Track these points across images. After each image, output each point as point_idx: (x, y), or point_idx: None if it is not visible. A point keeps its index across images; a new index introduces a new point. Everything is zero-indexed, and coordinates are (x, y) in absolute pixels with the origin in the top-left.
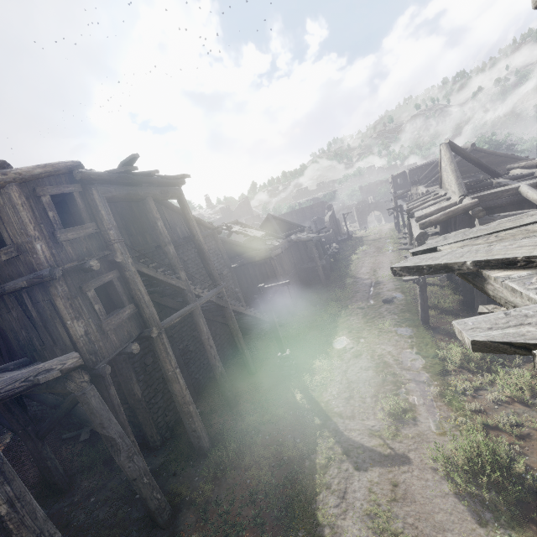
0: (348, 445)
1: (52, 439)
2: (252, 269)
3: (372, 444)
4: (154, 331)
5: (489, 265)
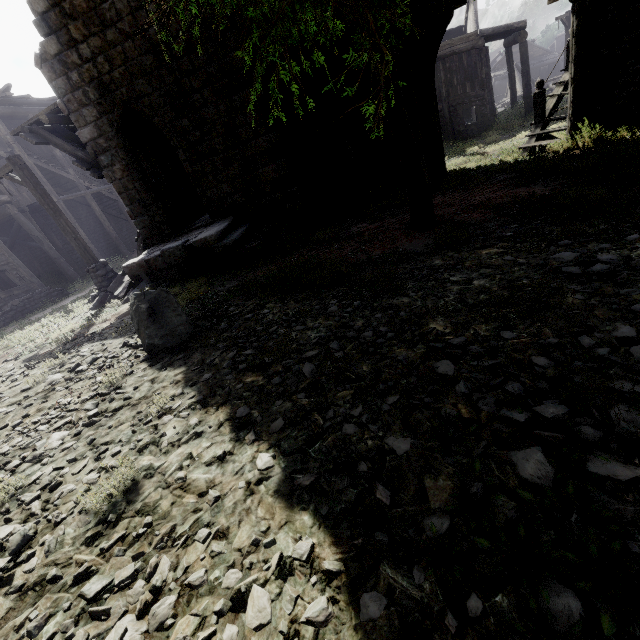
0: None
1: None
2: None
3: None
4: (54, 199)
5: None
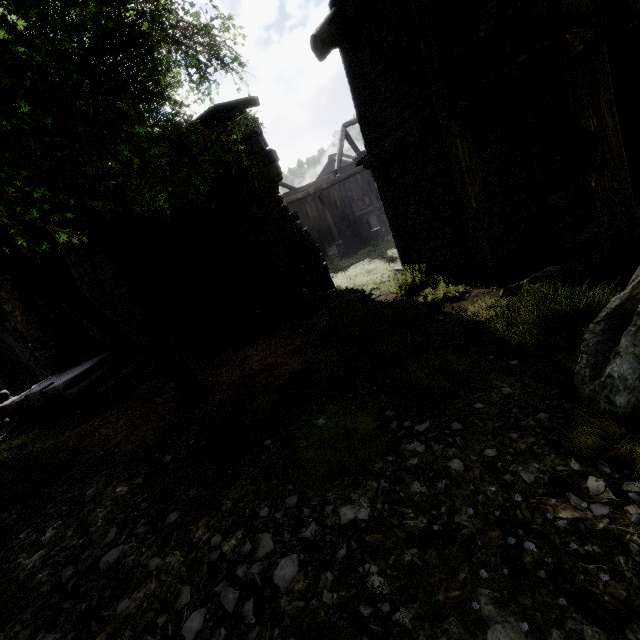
0: None
1: (7, 379)
2: None
3: None
4: None
5: None
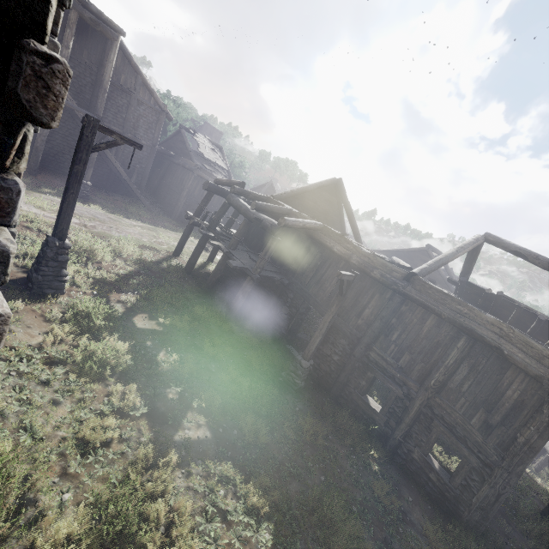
0: None
1: None
2: (180, 171)
3: None
4: None
5: None
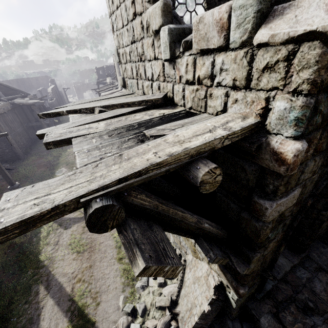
0: (61, 221)
1: None
2: None
3: (75, 215)
4: None
5: (71, 112)
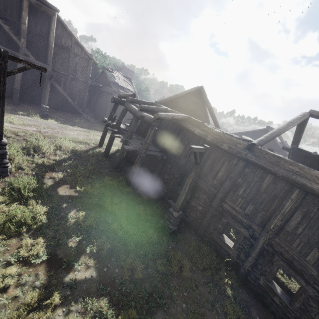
0: None
1: None
2: (105, 95)
3: None
4: None
5: None
